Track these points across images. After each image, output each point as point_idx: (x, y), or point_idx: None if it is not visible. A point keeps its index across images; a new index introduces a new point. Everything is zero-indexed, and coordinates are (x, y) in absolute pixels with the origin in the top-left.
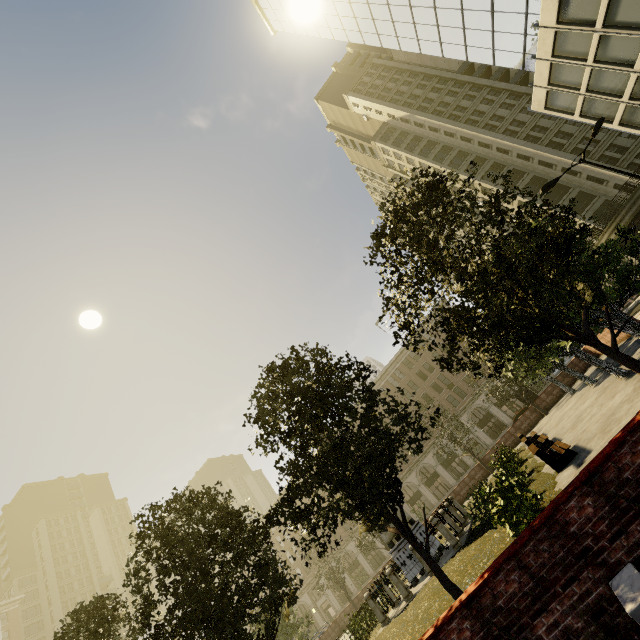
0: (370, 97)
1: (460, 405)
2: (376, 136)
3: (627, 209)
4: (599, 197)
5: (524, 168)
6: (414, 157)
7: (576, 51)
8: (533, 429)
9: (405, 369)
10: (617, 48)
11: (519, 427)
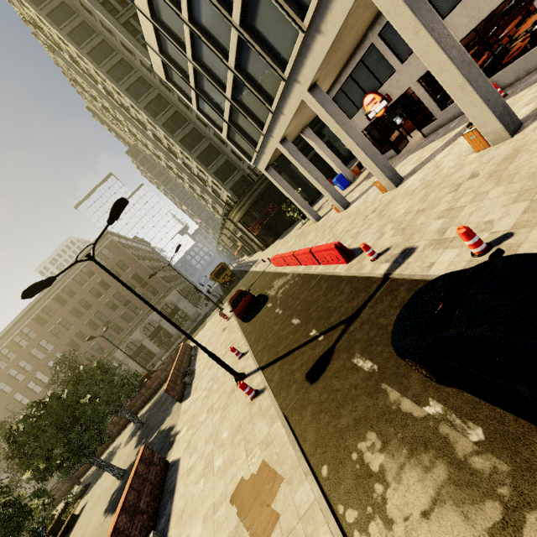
0: None
1: (116, 341)
2: None
3: (248, 197)
4: (239, 171)
5: (187, 115)
6: (62, 36)
7: (176, 30)
8: (126, 430)
9: (57, 306)
10: (211, 59)
11: (118, 423)
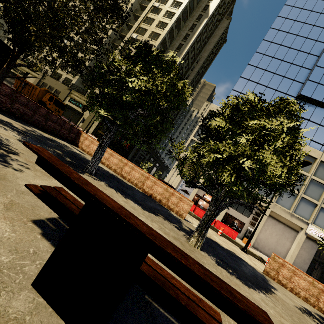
0: None
1: None
2: None
3: None
4: None
5: None
6: (187, 1)
7: None
8: None
9: None
10: None
11: None
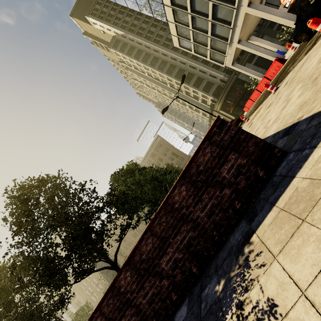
0: (101, 19)
1: None
2: (110, 44)
3: (223, 93)
4: (215, 84)
5: (184, 68)
6: (132, 59)
7: (184, 21)
8: None
9: None
10: (200, 23)
11: None
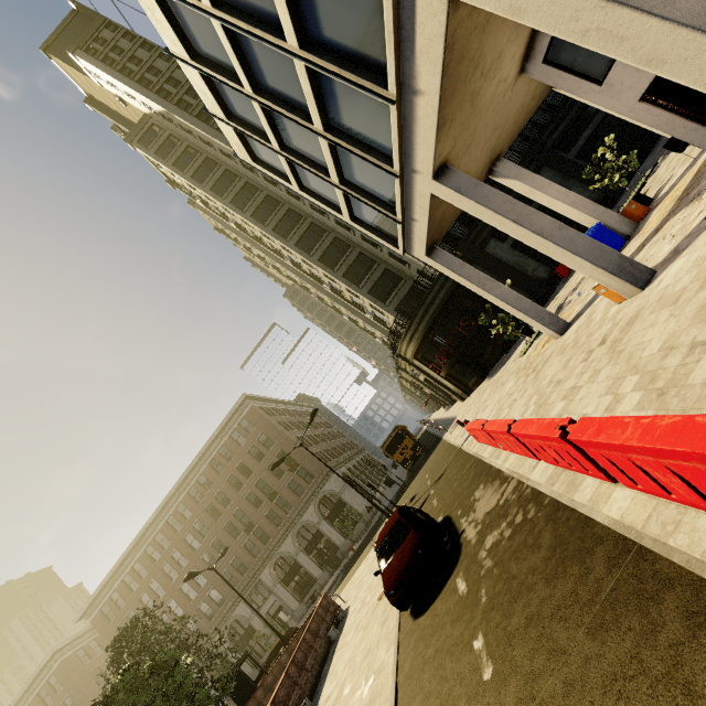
0: (109, 66)
1: (261, 554)
2: (132, 135)
3: (420, 317)
4: (406, 280)
5: (325, 224)
6: (186, 180)
7: (222, 56)
8: None
9: (191, 503)
10: (274, 69)
11: None
